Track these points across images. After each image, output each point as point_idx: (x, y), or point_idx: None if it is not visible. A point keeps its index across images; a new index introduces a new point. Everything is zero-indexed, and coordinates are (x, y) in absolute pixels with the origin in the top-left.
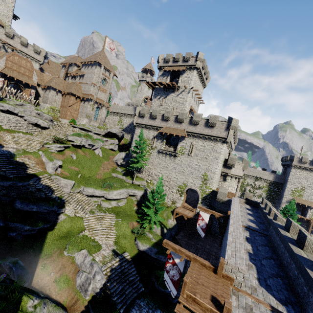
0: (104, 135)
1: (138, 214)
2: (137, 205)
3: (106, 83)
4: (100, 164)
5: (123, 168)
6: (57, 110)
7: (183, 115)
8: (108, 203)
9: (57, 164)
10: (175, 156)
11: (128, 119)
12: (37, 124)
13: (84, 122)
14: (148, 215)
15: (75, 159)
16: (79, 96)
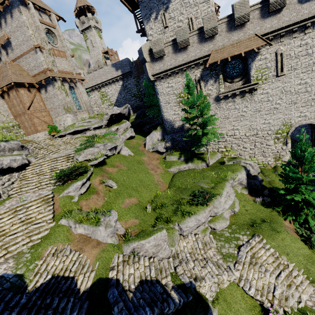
0: (107, 123)
1: (269, 206)
2: (251, 193)
3: (55, 38)
4: (143, 166)
5: (176, 153)
6: (15, 126)
7: (244, 5)
8: (222, 220)
9: (112, 220)
10: (251, 92)
11: (112, 87)
12: (6, 169)
13: (70, 121)
14: (307, 202)
15: (115, 186)
16: (30, 82)
